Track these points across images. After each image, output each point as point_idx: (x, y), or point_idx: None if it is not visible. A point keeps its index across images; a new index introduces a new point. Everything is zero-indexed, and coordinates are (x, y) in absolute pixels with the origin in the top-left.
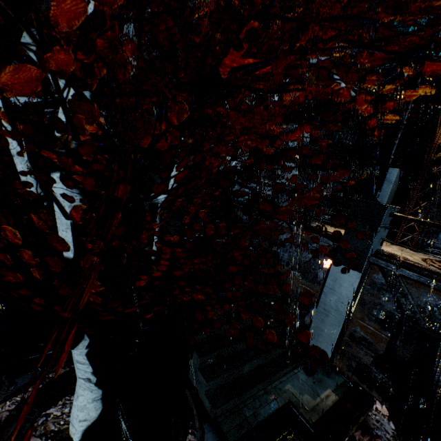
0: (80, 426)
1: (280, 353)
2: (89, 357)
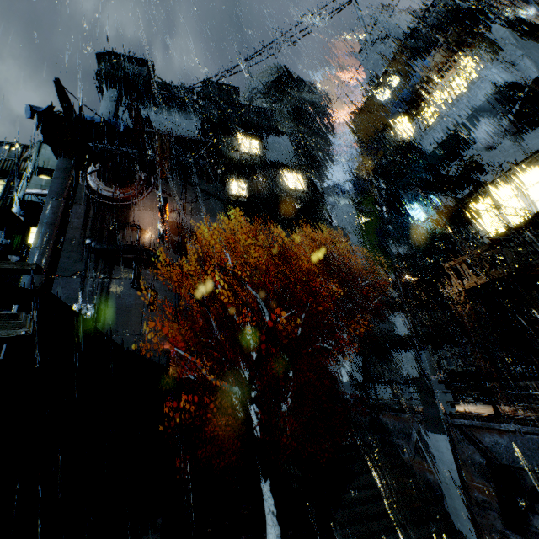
0: None
1: (420, 536)
2: (271, 492)
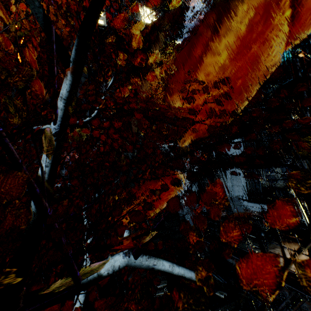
0: None
1: None
2: None
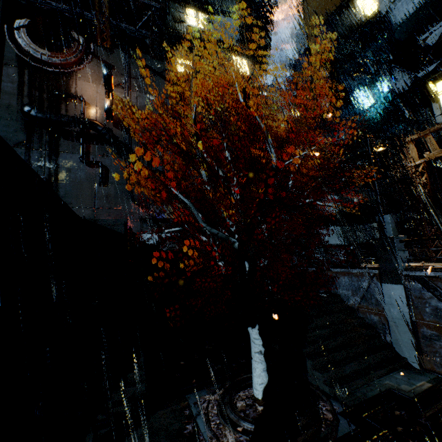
0: (260, 387)
1: (372, 362)
2: (260, 335)
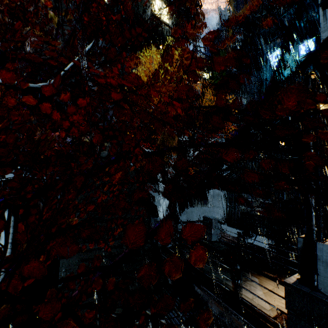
0: None
1: None
2: None
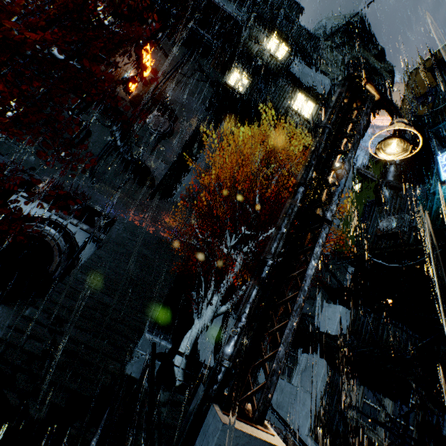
0: None
1: None
2: None
